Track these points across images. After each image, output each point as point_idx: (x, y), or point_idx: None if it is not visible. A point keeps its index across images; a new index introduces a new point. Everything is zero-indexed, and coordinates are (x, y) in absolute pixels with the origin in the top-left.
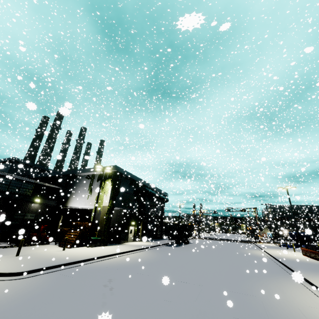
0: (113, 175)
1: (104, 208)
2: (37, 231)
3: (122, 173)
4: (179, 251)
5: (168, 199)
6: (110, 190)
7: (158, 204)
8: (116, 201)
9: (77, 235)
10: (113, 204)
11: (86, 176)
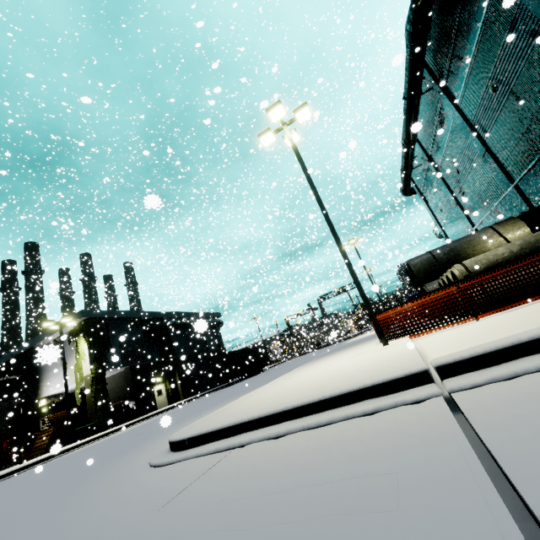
0: (85, 326)
1: (87, 379)
2: (0, 454)
3: (102, 316)
4: (219, 392)
5: (220, 321)
6: (88, 350)
7: (206, 335)
8: (110, 360)
9: (49, 434)
10: (102, 367)
11: (53, 342)
